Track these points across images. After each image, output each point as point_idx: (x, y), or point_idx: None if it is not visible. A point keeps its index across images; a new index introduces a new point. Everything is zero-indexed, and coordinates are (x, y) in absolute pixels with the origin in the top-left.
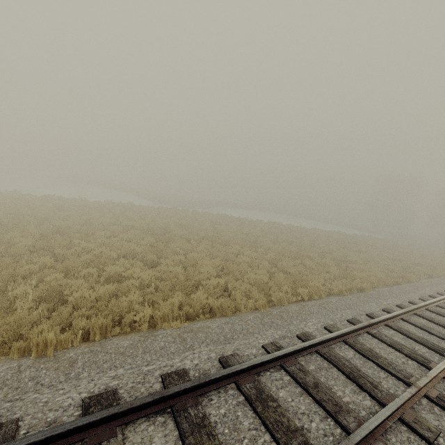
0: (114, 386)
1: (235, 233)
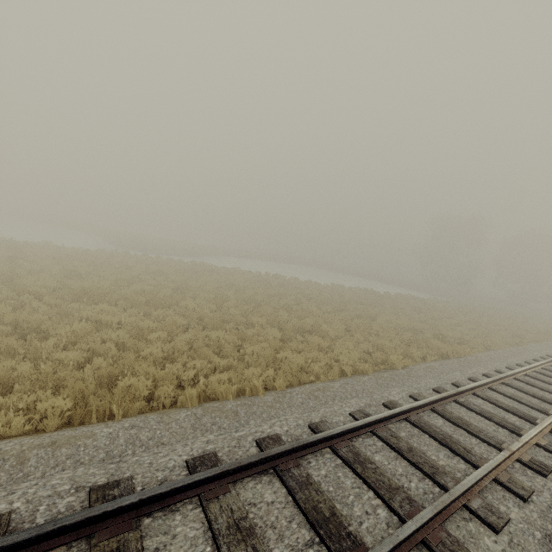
0: None
1: (159, 286)
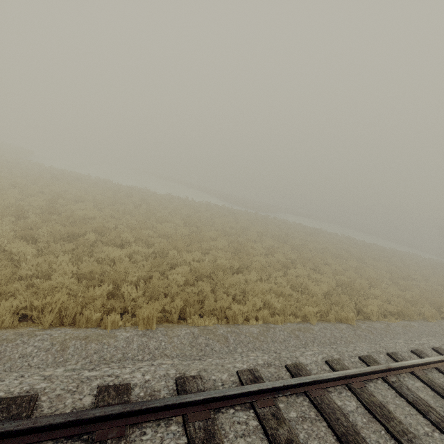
0: (414, 348)
1: (334, 246)
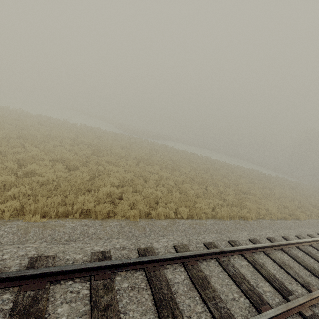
0: None
1: (164, 158)
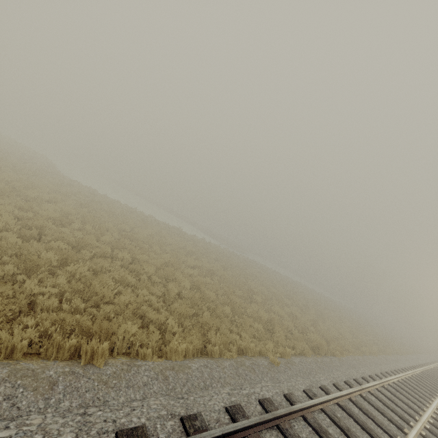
0: (400, 367)
1: (314, 298)
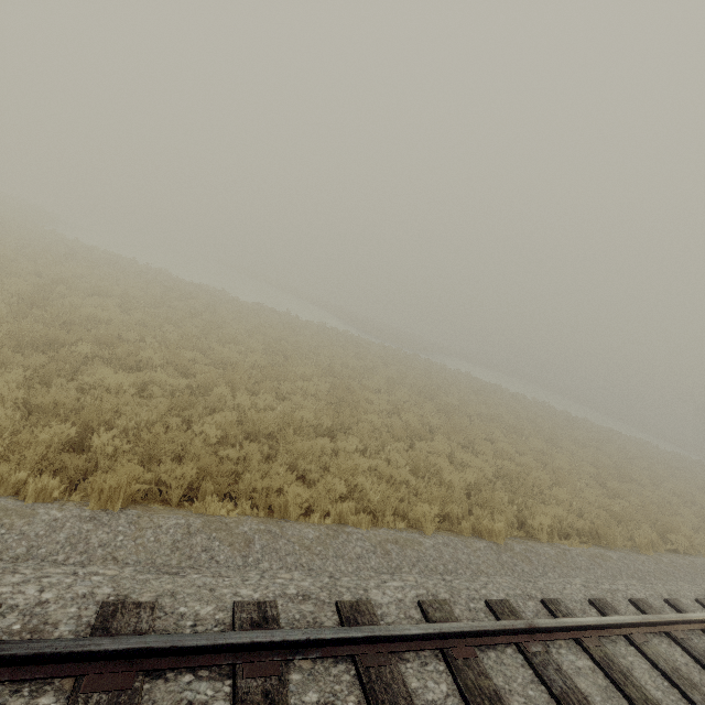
0: (597, 596)
1: (512, 415)
